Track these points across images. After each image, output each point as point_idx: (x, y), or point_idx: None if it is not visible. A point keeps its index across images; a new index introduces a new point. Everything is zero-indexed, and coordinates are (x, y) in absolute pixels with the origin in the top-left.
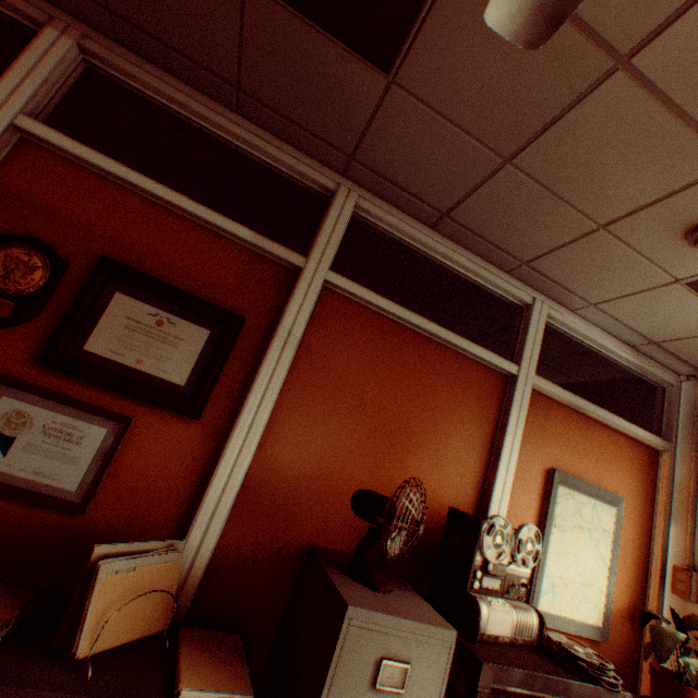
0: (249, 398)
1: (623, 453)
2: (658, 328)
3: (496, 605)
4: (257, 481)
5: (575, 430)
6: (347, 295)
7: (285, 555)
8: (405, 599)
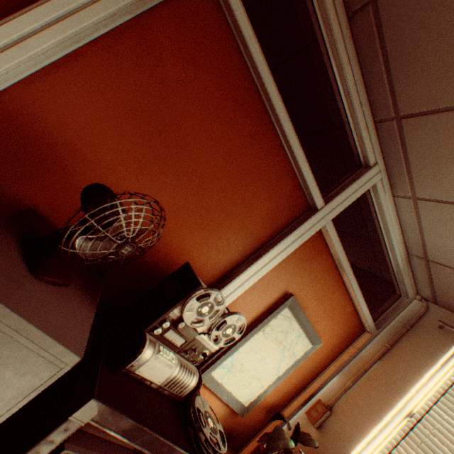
0: (36, 7)
1: (344, 316)
2: (443, 249)
3: (163, 357)
4: (7, 112)
5: (326, 280)
6: (226, 11)
7: (1, 202)
8: (64, 300)
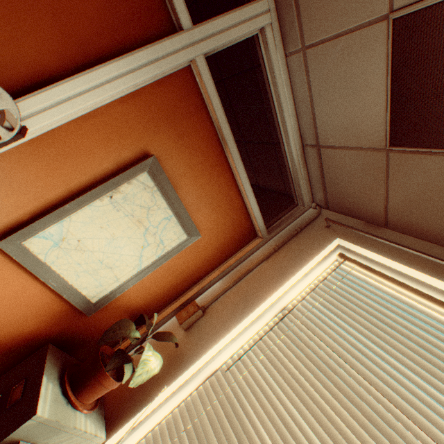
0: None
1: (231, 212)
2: (331, 122)
3: None
4: None
5: (206, 155)
6: None
7: None
8: None
